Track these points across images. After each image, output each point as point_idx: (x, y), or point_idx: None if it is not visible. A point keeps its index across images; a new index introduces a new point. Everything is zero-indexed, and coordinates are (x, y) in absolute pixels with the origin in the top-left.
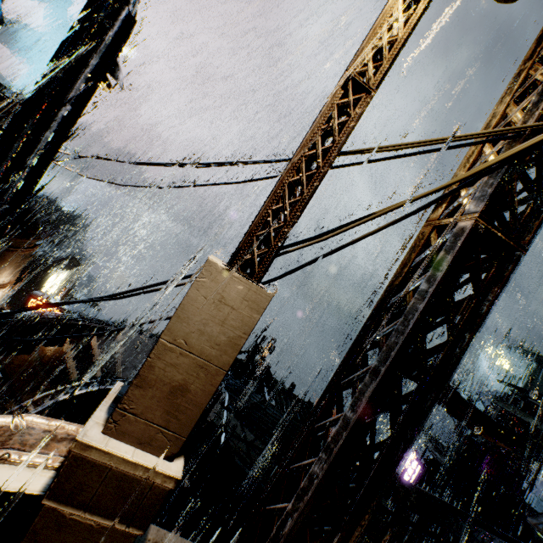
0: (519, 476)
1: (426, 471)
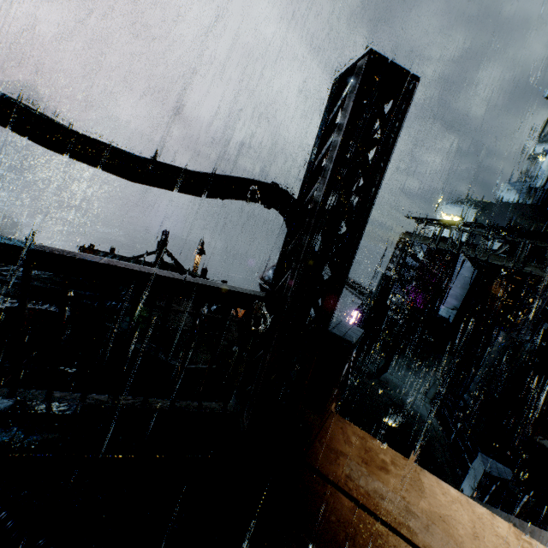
0: (443, 299)
1: (360, 315)
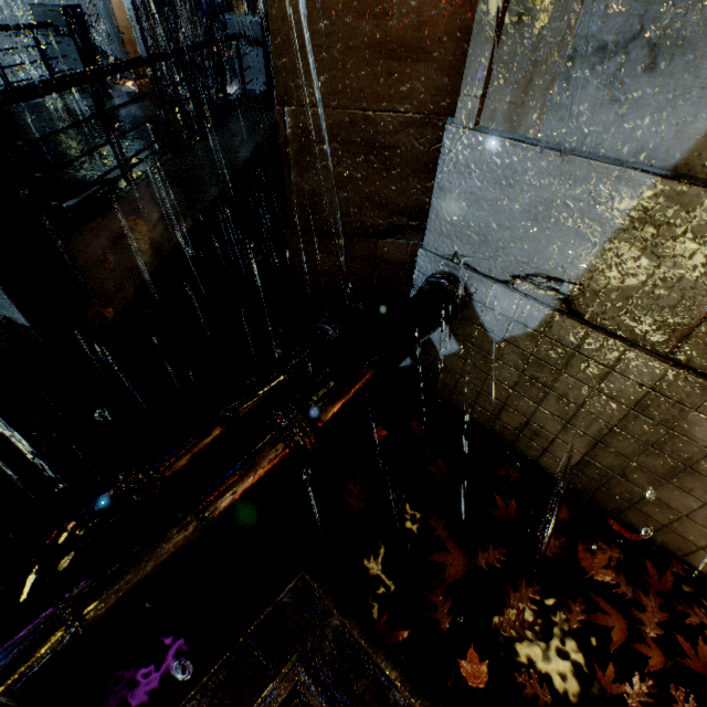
0: None
1: None
